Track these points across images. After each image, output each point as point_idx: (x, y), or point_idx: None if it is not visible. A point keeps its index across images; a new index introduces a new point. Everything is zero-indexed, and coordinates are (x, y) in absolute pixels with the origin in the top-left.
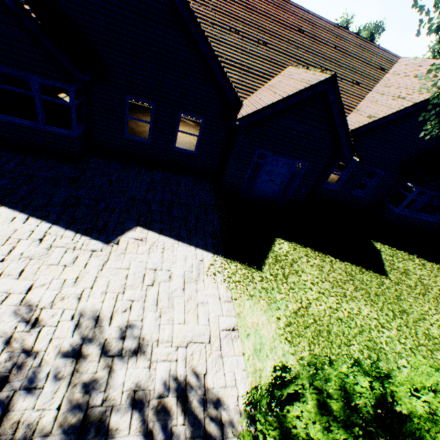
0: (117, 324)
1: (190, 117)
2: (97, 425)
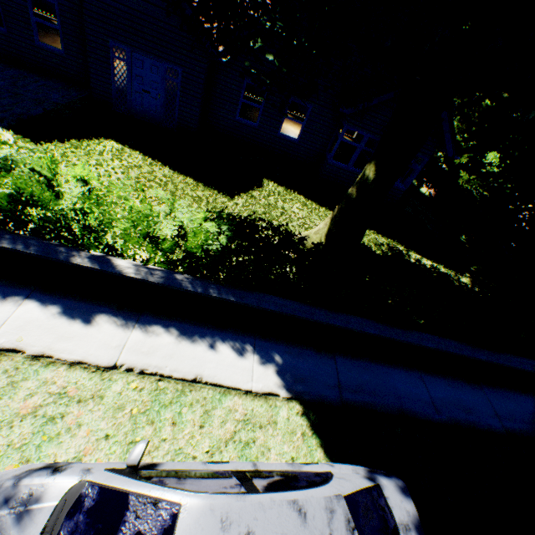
0: None
1: None
2: None
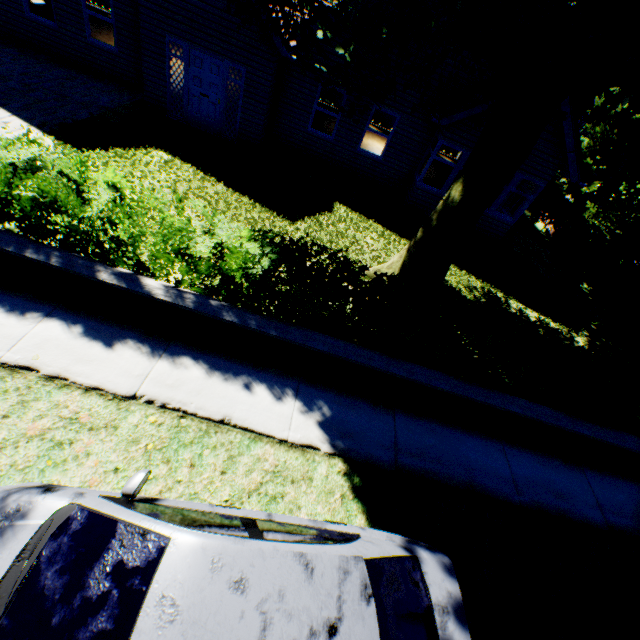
0: None
1: None
2: None
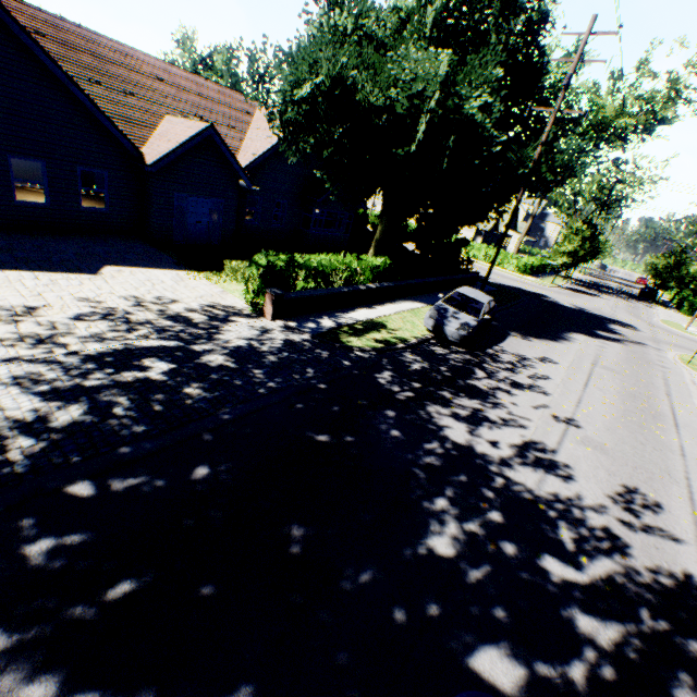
0: (151, 298)
1: (39, 185)
2: (179, 316)
